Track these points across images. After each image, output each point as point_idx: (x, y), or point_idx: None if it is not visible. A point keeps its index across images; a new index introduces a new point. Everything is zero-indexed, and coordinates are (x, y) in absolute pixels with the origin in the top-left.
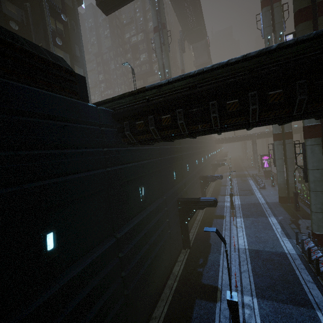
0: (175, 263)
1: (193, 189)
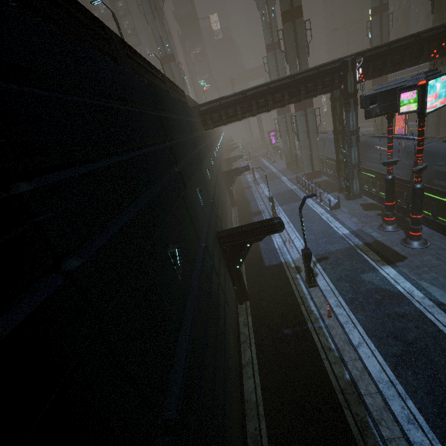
0: (231, 213)
1: (223, 170)
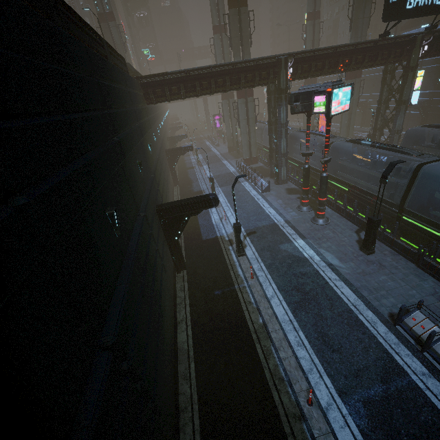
0: (173, 192)
1: (167, 148)
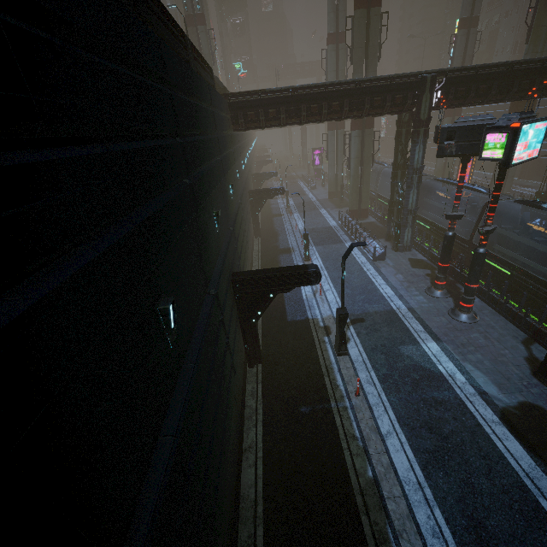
0: (253, 246)
1: (250, 187)
